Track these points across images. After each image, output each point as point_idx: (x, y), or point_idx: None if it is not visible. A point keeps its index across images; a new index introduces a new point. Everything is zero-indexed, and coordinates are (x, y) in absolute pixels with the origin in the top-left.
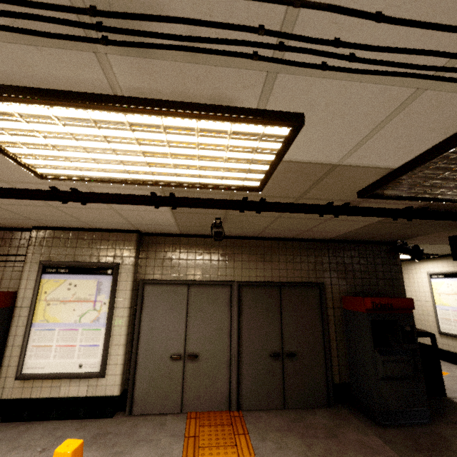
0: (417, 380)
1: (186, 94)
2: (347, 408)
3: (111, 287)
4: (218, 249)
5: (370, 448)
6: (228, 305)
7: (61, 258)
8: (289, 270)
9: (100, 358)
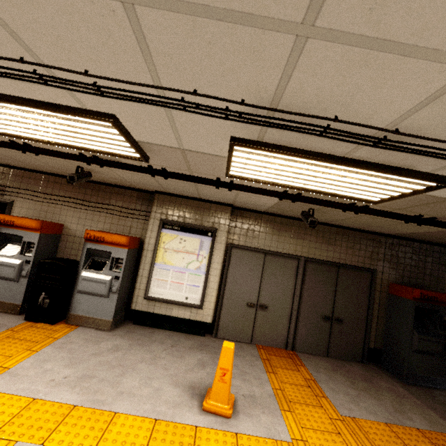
0: (443, 358)
1: (388, 162)
2: (376, 367)
3: (211, 246)
4: (292, 229)
5: (399, 394)
6: (295, 274)
7: (174, 218)
8: (348, 254)
9: (200, 296)
